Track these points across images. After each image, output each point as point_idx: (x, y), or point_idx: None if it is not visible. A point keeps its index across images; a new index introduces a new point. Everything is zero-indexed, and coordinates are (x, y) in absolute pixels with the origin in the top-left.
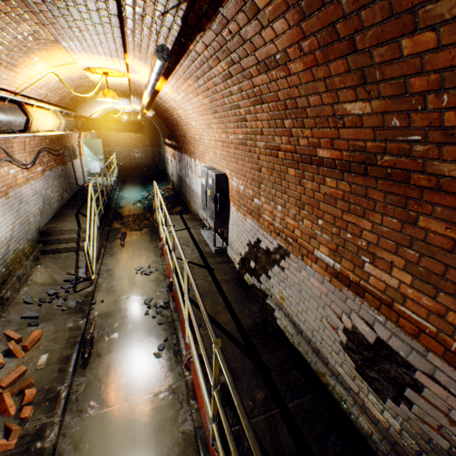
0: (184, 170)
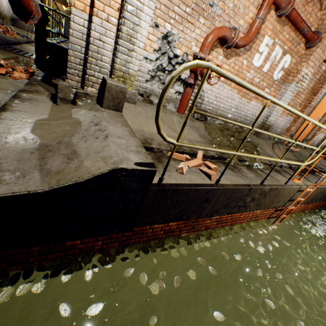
0: None
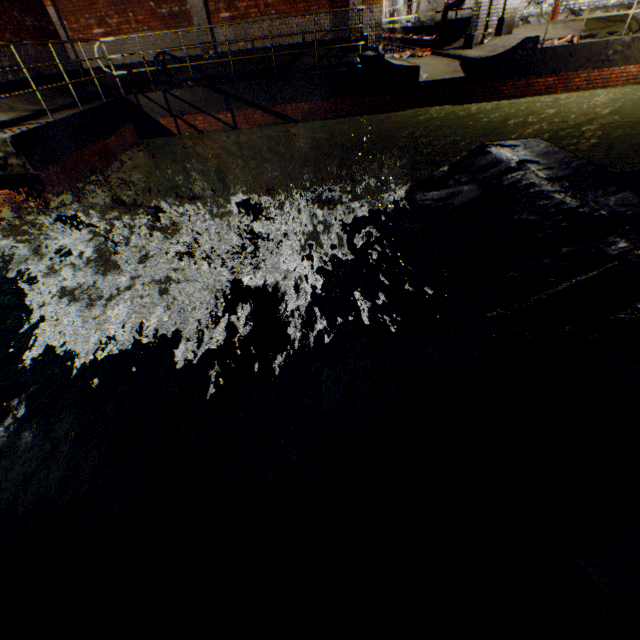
0: (395, 2)
